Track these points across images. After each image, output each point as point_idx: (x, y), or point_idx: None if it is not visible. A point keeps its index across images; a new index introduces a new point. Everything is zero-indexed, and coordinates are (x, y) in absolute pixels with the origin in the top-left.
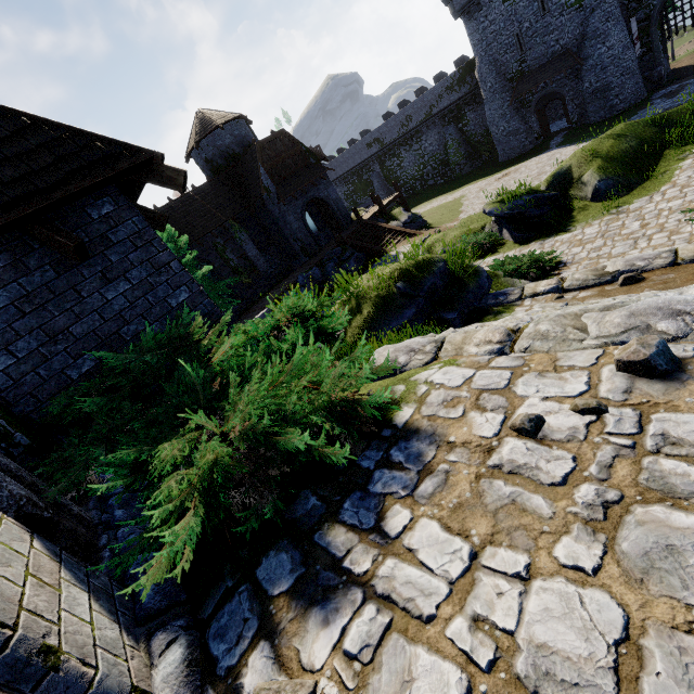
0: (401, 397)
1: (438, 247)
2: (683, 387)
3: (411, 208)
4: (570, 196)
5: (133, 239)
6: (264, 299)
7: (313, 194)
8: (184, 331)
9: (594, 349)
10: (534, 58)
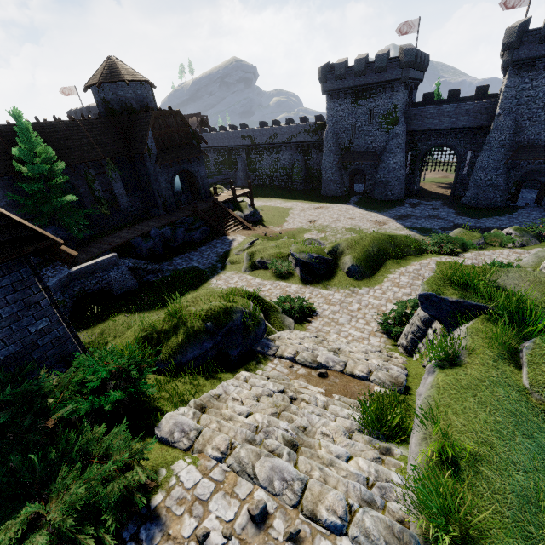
0: (161, 482)
1: (258, 256)
2: (259, 535)
3: (257, 197)
4: (337, 264)
5: (16, 284)
6: (115, 235)
7: (187, 167)
8: (37, 387)
9: (251, 484)
10: (357, 144)
